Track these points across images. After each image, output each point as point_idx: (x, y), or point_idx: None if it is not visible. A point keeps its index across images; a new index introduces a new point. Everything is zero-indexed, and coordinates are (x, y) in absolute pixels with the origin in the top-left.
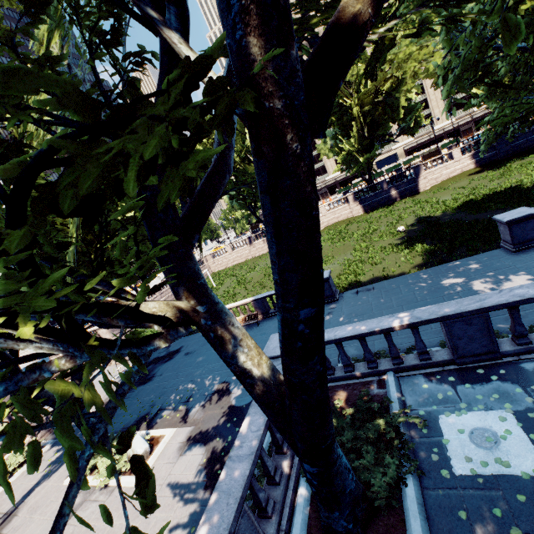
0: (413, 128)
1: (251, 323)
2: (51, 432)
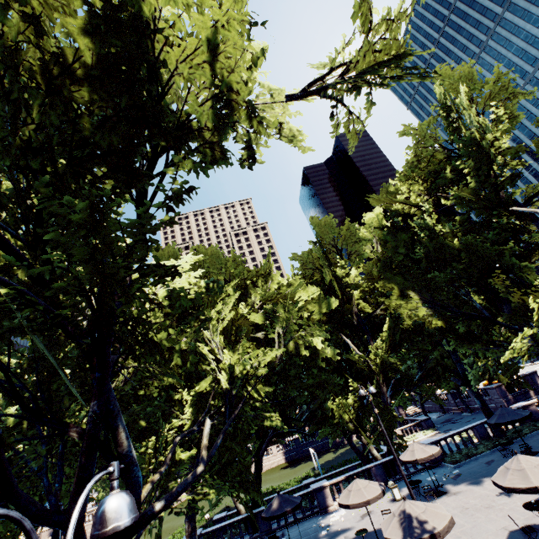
0: None
1: None
2: None
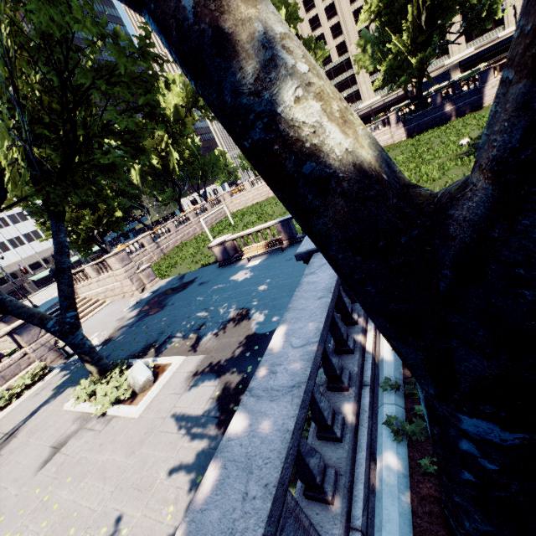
0: (484, 22)
1: (274, 249)
2: (61, 358)
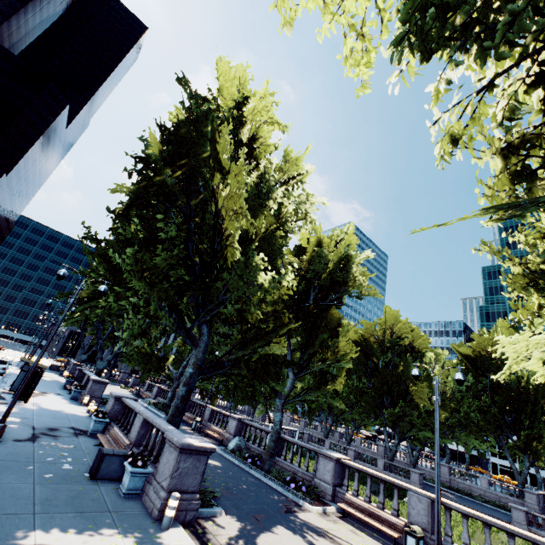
0: None
1: None
2: None
